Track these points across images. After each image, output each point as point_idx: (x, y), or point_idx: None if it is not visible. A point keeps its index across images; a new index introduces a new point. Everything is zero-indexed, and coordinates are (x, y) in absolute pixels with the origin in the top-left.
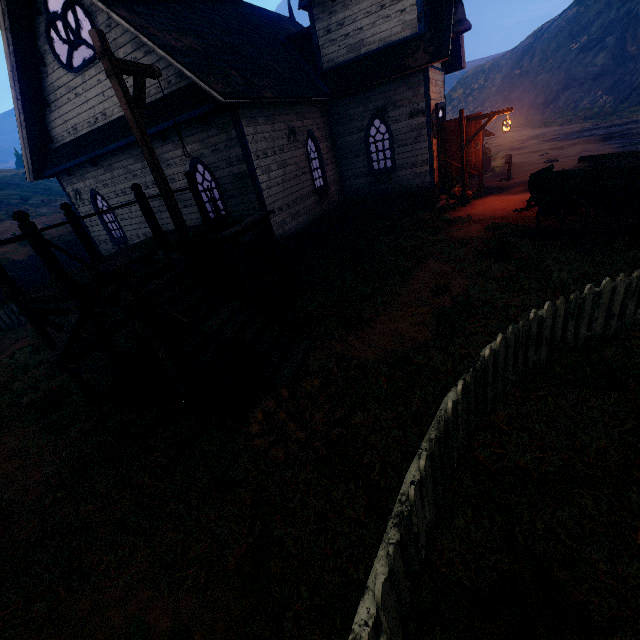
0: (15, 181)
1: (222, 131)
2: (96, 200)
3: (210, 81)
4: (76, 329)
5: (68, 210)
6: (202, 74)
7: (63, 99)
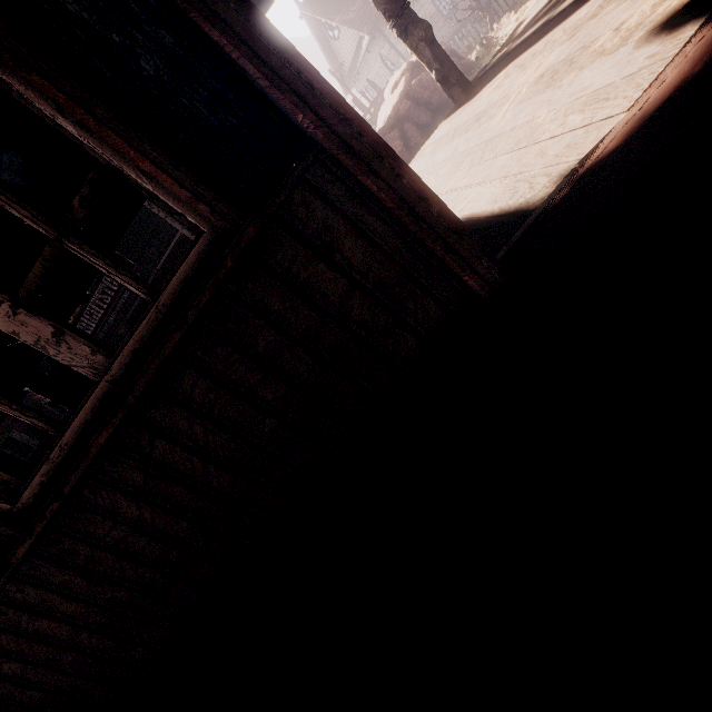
0: None
1: (379, 39)
2: (367, 90)
3: (364, 30)
4: None
5: None
6: (361, 29)
7: (340, 52)
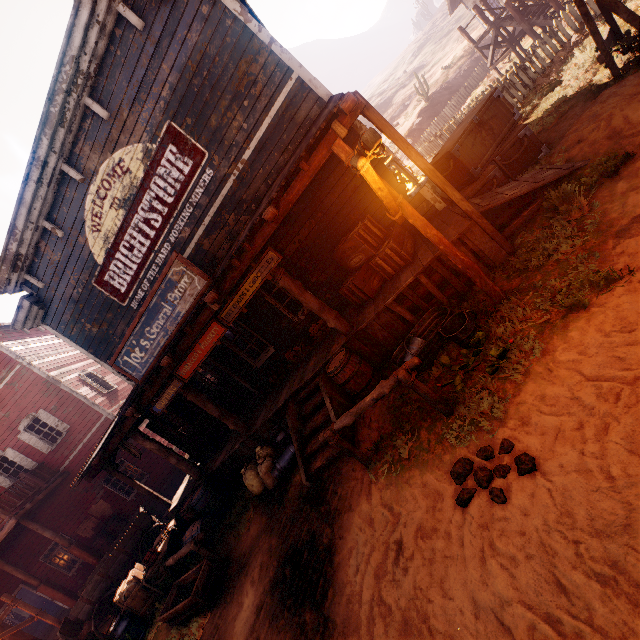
0: (421, 45)
1: None
2: None
3: None
4: (494, 43)
5: (482, 1)
6: None
7: None
